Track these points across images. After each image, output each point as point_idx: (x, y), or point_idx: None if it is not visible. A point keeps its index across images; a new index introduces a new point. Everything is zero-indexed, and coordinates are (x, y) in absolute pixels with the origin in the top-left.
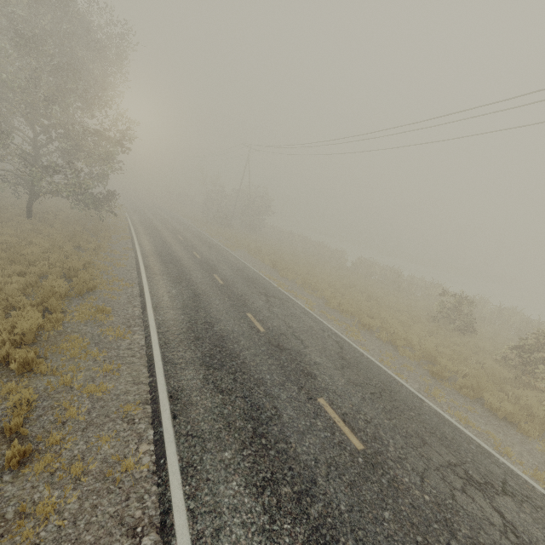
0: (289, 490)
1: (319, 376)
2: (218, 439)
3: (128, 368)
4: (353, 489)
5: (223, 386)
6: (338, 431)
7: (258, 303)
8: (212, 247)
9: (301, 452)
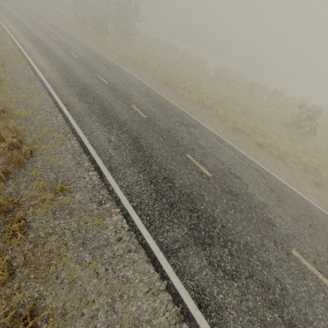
0: None
1: (276, 221)
2: None
3: (134, 272)
4: None
5: (228, 268)
6: (324, 286)
7: (186, 138)
8: (108, 65)
9: None
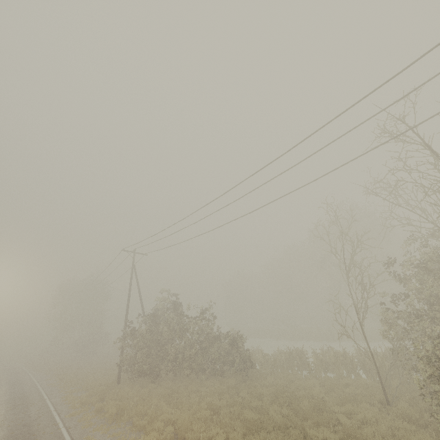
0: None
1: None
2: None
3: None
4: None
5: None
6: None
7: None
8: None
9: None
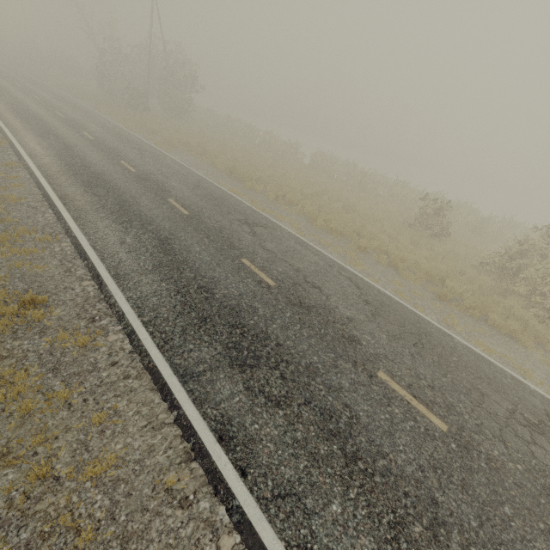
0: (420, 528)
1: (362, 339)
2: (314, 488)
3: (129, 402)
4: (468, 491)
5: (275, 393)
6: (417, 414)
7: (246, 239)
8: (141, 149)
9: (402, 464)
